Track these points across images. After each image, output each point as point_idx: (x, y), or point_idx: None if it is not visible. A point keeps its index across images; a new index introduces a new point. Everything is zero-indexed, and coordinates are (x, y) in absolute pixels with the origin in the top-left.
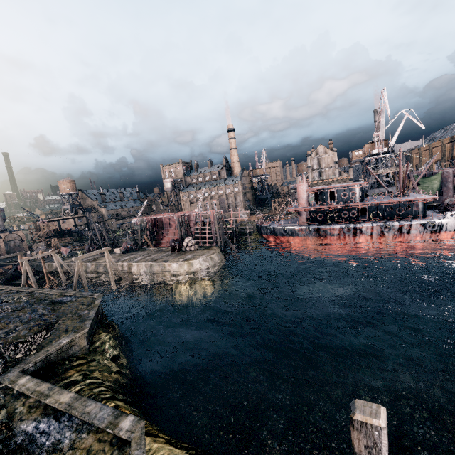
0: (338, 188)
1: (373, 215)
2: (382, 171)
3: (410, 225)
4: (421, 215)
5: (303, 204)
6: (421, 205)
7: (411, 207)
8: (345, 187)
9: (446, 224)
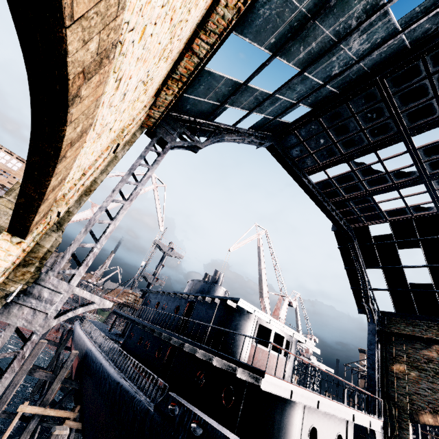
0: None
1: None
2: None
3: None
4: None
5: None
6: None
7: None
8: None
9: None
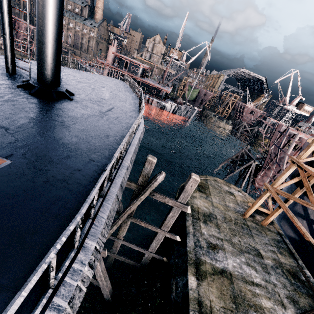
0: (131, 61)
1: (142, 88)
2: (162, 67)
3: (153, 100)
4: (159, 97)
5: (109, 61)
6: (164, 93)
7: (160, 92)
8: (135, 63)
9: (167, 107)
